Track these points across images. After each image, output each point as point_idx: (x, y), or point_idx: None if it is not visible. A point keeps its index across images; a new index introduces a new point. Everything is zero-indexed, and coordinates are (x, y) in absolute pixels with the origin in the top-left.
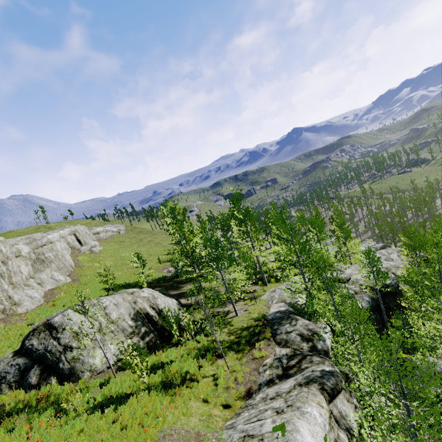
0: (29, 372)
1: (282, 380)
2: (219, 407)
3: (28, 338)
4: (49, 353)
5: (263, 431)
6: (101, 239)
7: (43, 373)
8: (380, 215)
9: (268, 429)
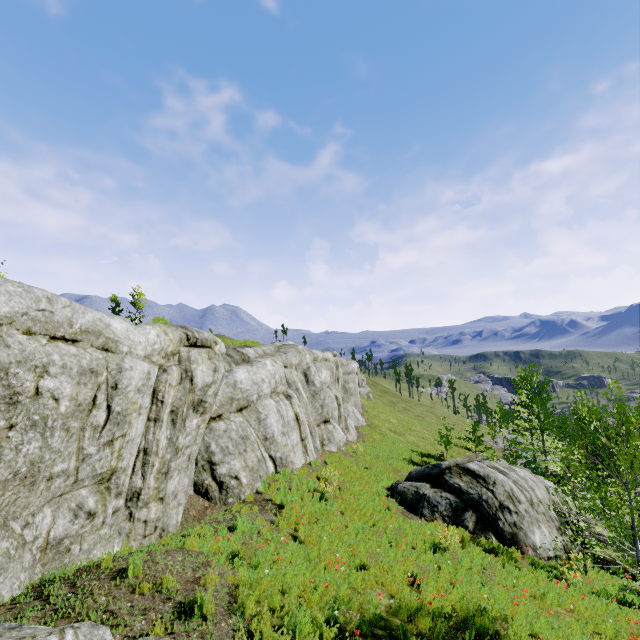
0: (462, 514)
1: None
2: None
3: (447, 475)
4: (485, 502)
5: None
6: None
7: (478, 523)
8: None
9: None
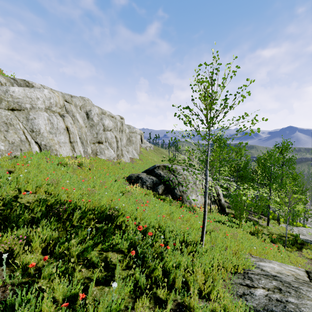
0: (158, 186)
1: None
2: None
3: (156, 169)
4: (170, 181)
5: None
6: None
7: (165, 190)
8: None
9: None
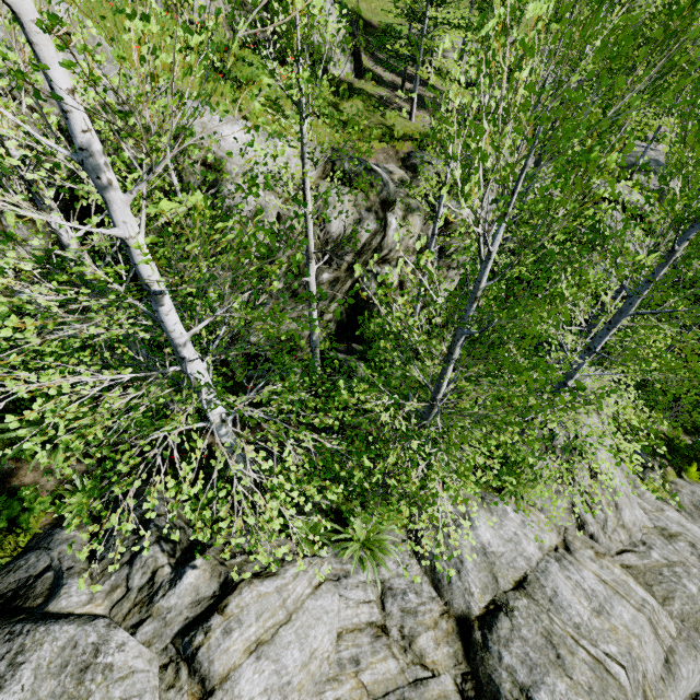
0: None
1: None
2: None
3: None
4: None
5: None
6: None
7: None
8: None
9: None
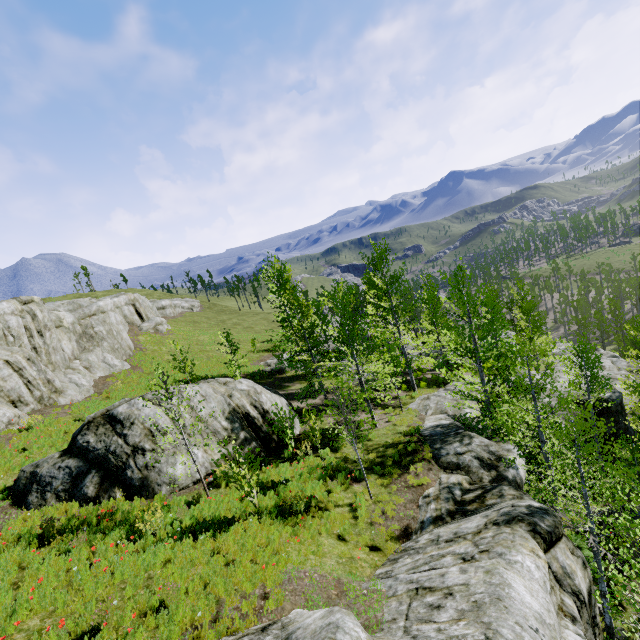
0: (84, 479)
1: (458, 519)
2: (363, 549)
3: (82, 433)
4: (112, 454)
5: (448, 583)
6: (167, 317)
7: (104, 482)
8: (581, 303)
9: (456, 581)
